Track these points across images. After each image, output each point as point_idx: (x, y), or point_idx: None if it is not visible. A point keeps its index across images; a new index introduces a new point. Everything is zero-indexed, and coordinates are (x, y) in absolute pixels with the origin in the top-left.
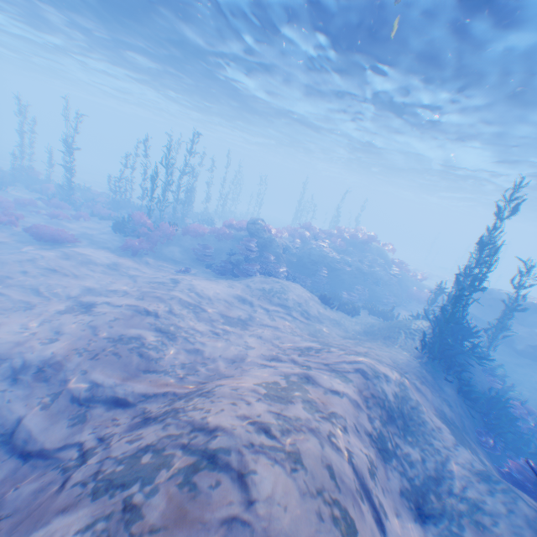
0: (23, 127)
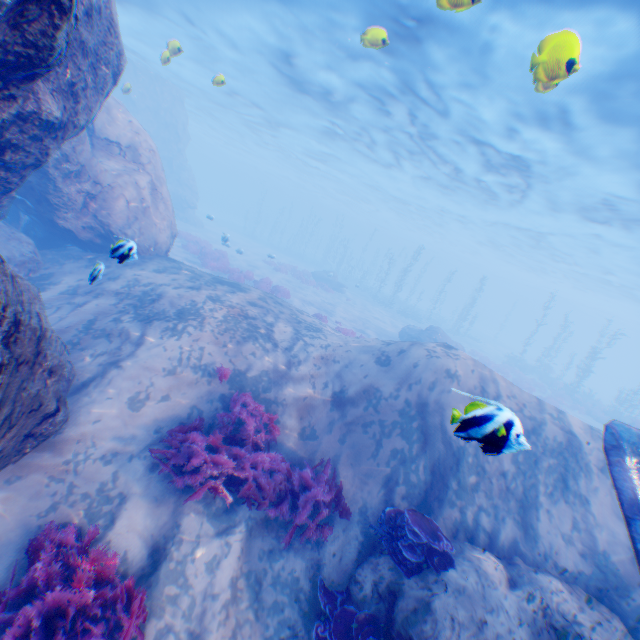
0: (558, 335)
